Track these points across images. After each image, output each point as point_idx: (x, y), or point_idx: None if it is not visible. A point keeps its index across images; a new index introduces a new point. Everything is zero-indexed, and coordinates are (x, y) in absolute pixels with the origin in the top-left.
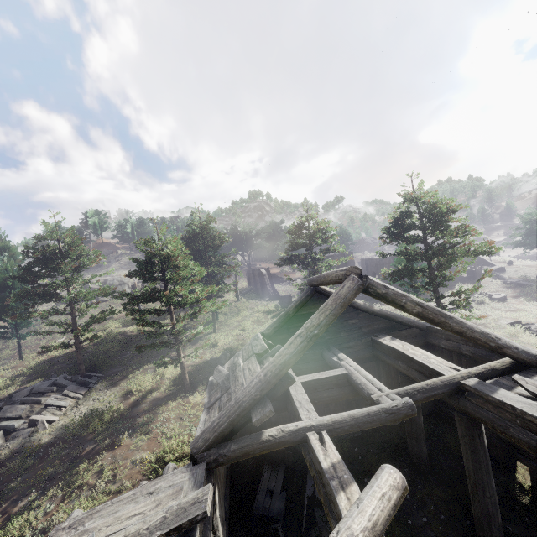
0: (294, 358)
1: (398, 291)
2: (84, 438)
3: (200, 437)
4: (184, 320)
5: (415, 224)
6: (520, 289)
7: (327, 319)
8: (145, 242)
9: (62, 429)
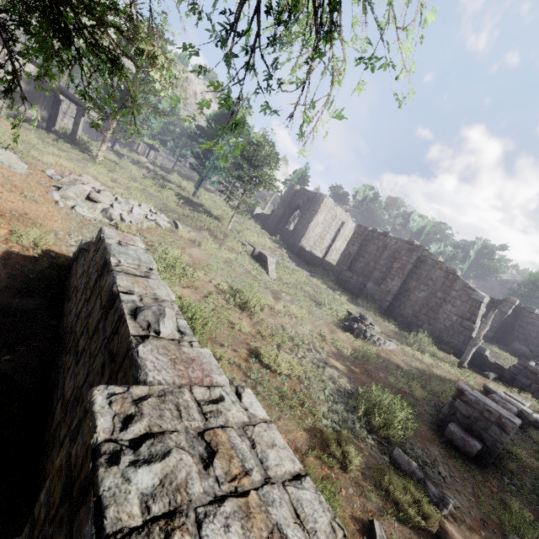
0: None
1: None
2: None
3: None
4: None
5: None
6: None
7: None
8: None
9: None
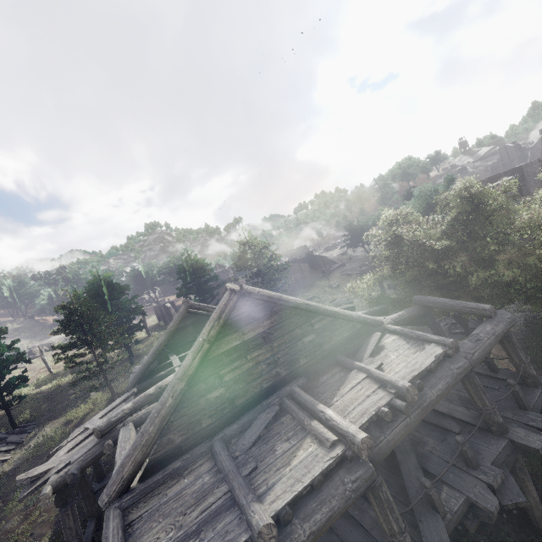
0: (165, 341)
1: (204, 305)
2: (43, 455)
3: (129, 384)
4: (106, 352)
5: (248, 259)
6: (349, 277)
7: (176, 323)
8: (63, 307)
9: (19, 459)
